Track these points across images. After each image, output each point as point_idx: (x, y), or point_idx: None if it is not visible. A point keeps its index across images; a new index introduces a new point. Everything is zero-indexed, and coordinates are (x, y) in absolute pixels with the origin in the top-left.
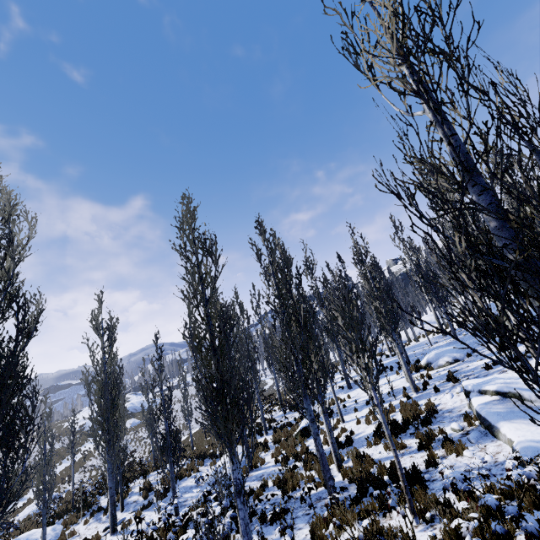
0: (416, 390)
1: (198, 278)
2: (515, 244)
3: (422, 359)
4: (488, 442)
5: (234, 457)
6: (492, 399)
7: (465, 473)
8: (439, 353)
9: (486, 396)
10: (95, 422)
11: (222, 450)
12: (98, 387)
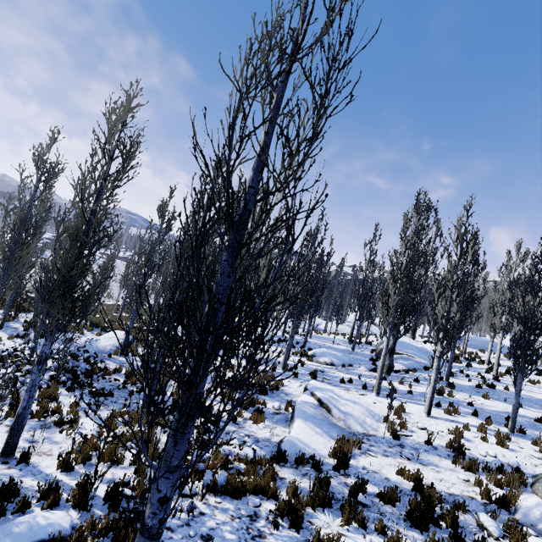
0: (284, 368)
1: (99, 175)
2: (214, 300)
3: (312, 350)
4: (281, 426)
5: (51, 336)
6: (313, 402)
7: (244, 435)
8: (325, 353)
9: (312, 398)
10: (0, 247)
11: (114, 329)
12: (16, 219)
